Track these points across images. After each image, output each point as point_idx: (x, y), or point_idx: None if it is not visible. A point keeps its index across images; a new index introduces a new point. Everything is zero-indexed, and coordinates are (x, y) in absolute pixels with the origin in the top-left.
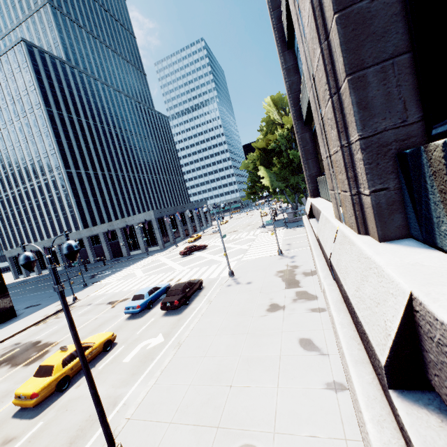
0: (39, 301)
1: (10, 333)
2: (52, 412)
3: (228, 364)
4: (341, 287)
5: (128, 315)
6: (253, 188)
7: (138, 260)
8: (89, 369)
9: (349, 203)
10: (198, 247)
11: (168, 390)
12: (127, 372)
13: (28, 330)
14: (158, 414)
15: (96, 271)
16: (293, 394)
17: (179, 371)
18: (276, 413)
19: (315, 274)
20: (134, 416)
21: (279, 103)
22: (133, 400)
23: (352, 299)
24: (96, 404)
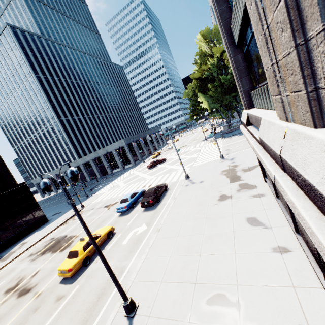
0: (60, 210)
1: (46, 232)
2: (83, 279)
3: (195, 240)
4: (297, 177)
5: (120, 213)
6: (194, 111)
7: (119, 176)
8: (101, 253)
9: (303, 101)
10: (160, 161)
11: (156, 261)
12: (126, 251)
13: (57, 229)
14: (152, 277)
15: (92, 186)
16: (248, 258)
17: (161, 248)
18: (237, 271)
19: (252, 169)
20: (136, 279)
21: (208, 37)
22: (134, 268)
23: (318, 186)
24: (110, 275)
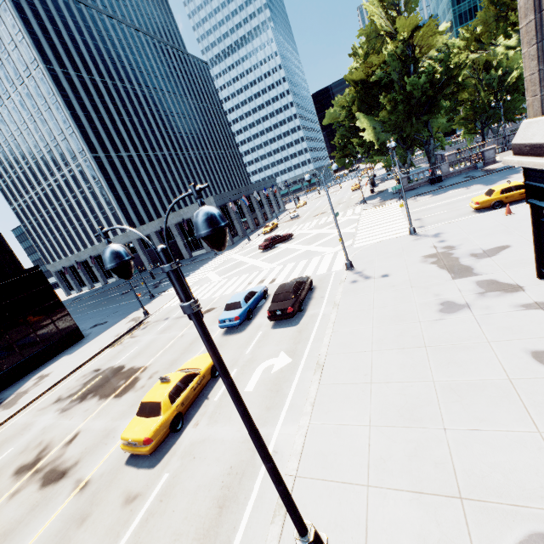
0: (104, 318)
1: (84, 358)
2: (174, 460)
3: (419, 394)
4: None
5: (223, 329)
6: (344, 149)
7: (206, 262)
8: (259, 435)
9: None
10: (282, 238)
11: (338, 434)
12: (257, 406)
13: (104, 353)
14: (339, 471)
15: (158, 279)
16: None
17: (341, 405)
18: None
19: (493, 254)
20: (301, 473)
21: None
22: (286, 446)
23: None
24: (276, 482)
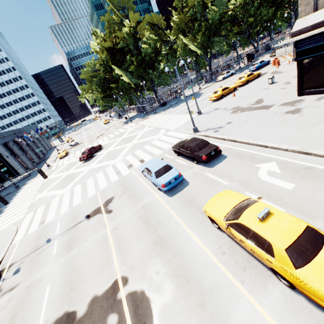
0: None
1: None
2: None
3: None
4: None
5: (162, 194)
6: (104, 92)
7: (11, 196)
8: None
9: None
10: (96, 148)
11: None
12: (321, 184)
13: None
14: None
15: None
16: None
17: None
18: None
19: (262, 101)
20: None
21: (116, 1)
22: None
23: None
24: None
